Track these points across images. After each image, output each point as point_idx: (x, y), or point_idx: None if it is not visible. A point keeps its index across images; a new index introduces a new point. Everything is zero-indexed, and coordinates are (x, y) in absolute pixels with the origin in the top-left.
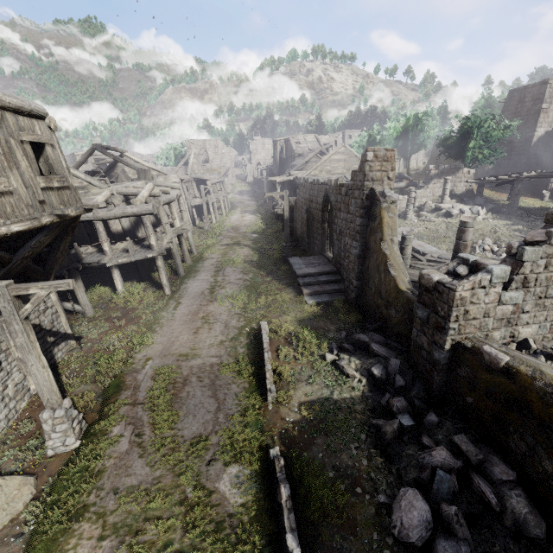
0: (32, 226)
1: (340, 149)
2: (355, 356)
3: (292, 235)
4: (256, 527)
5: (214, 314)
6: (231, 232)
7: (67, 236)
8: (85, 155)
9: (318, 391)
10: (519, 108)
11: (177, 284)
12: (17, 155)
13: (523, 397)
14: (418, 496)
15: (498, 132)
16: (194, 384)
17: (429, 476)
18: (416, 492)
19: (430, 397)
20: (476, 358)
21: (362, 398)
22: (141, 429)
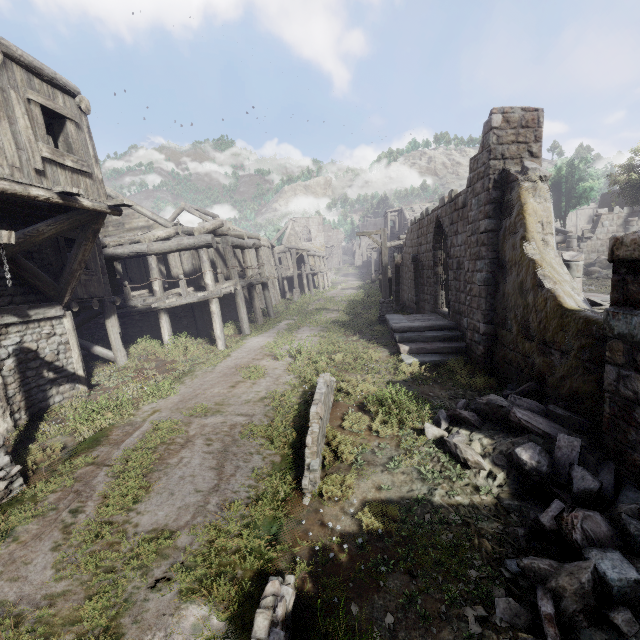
0: (10, 189)
1: None
2: (482, 432)
3: (398, 302)
4: None
5: (266, 369)
6: (322, 301)
7: (87, 241)
8: (173, 215)
9: (403, 485)
10: None
11: (236, 340)
12: (16, 110)
13: None
14: None
15: None
16: (196, 448)
17: None
18: None
19: None
20: None
21: (496, 510)
22: (82, 503)
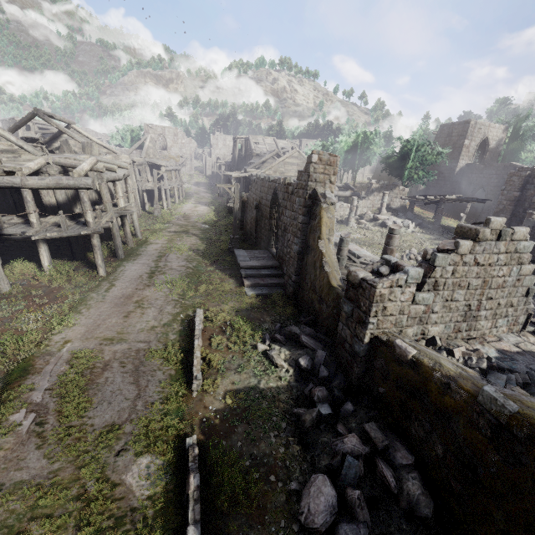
0: None
1: (295, 154)
2: (286, 347)
3: (242, 229)
4: (160, 521)
5: (149, 299)
6: (181, 220)
7: None
8: (23, 120)
9: (246, 380)
10: (447, 141)
11: (114, 266)
12: None
13: (424, 387)
14: (327, 482)
15: (429, 158)
16: (115, 370)
17: (339, 462)
18: (326, 478)
19: (349, 387)
20: (389, 351)
21: (287, 388)
22: (44, 418)
